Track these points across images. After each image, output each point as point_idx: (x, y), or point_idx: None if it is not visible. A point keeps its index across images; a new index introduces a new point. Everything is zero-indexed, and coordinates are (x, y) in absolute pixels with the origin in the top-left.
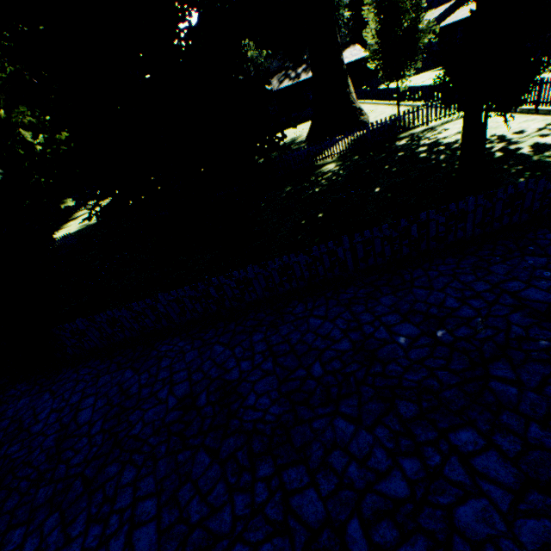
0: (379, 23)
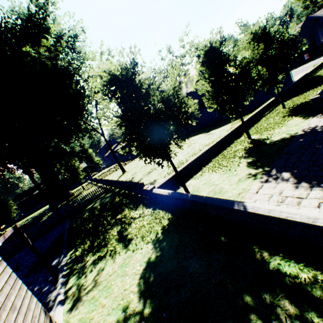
0: (64, 168)
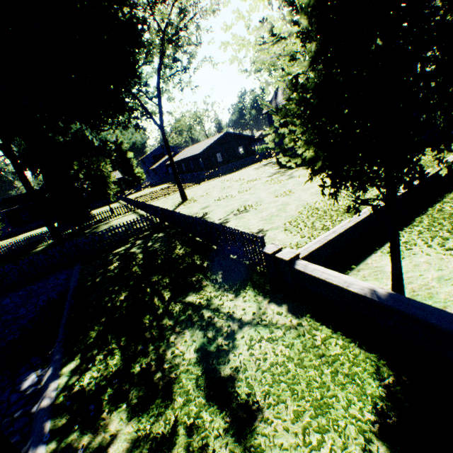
0: (84, 172)
